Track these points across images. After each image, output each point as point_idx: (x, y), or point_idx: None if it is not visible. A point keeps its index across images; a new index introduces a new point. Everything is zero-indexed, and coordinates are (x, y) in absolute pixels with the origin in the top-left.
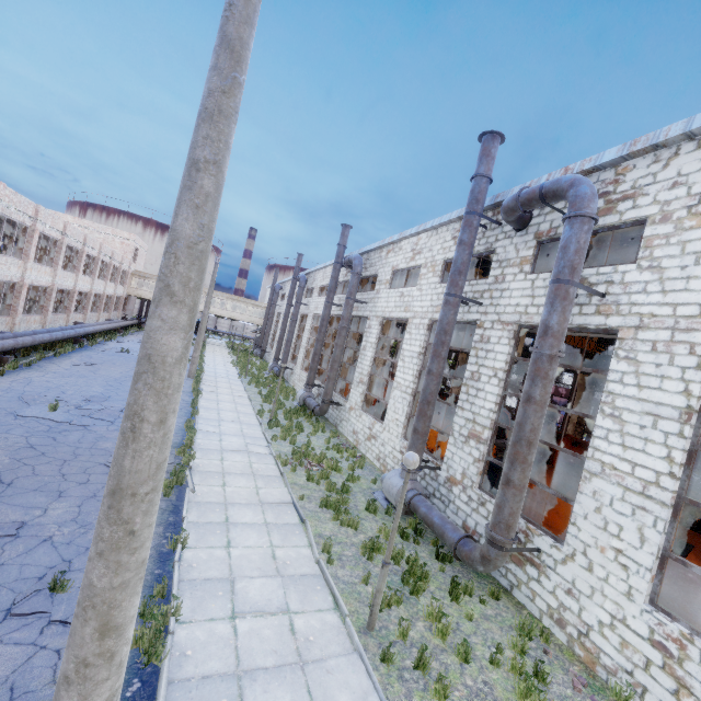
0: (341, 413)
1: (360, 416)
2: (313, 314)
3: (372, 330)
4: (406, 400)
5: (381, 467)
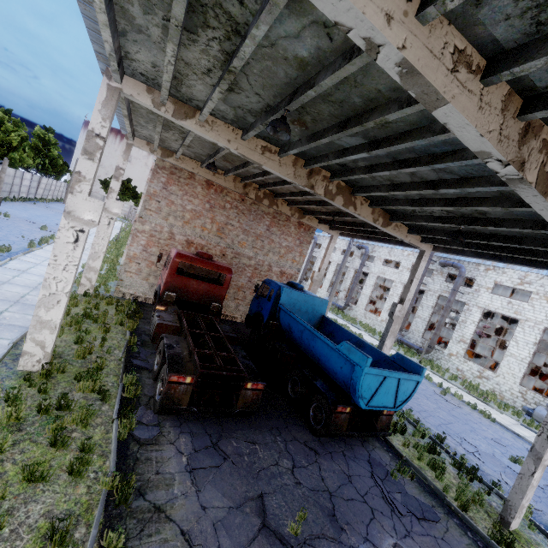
0: (437, 354)
1: (466, 362)
2: (377, 276)
3: (474, 313)
4: (523, 365)
5: (497, 396)
